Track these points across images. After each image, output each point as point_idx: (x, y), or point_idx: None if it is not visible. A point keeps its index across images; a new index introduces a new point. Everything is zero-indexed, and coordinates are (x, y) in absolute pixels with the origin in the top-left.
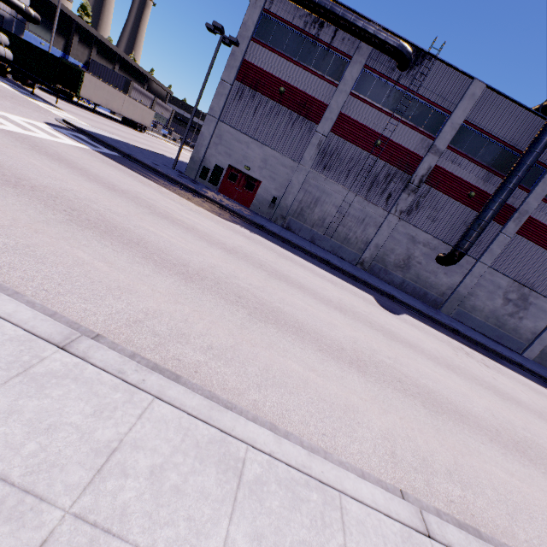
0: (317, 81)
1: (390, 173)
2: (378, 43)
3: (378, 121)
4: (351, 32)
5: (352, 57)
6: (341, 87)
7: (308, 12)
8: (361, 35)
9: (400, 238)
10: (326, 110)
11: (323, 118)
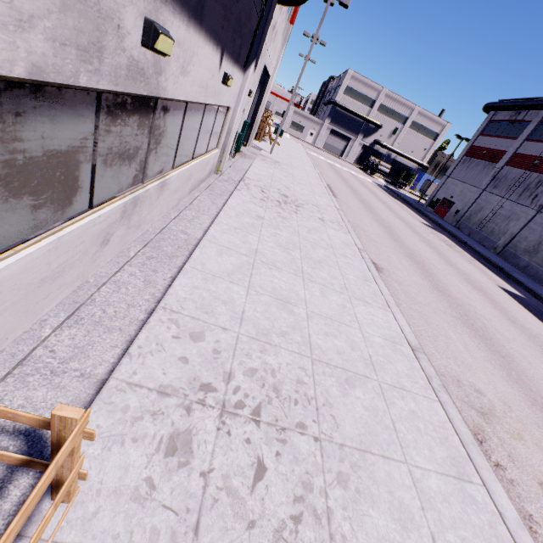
0: (507, 141)
1: (540, 180)
2: (539, 107)
3: (541, 150)
4: (526, 109)
5: (531, 121)
6: (519, 139)
7: (513, 111)
8: (530, 108)
9: (535, 227)
10: (504, 154)
11: (501, 159)
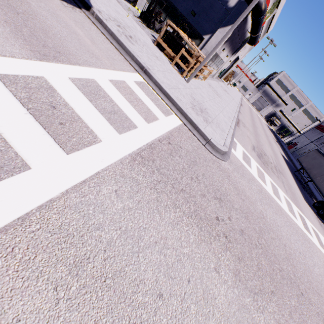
0: None
1: None
2: None
3: None
4: None
5: None
6: None
7: None
8: None
9: None
10: None
11: None
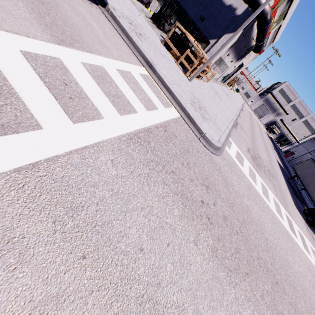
0: None
1: None
2: None
3: None
4: None
5: None
6: None
7: None
8: None
9: None
10: None
11: None
